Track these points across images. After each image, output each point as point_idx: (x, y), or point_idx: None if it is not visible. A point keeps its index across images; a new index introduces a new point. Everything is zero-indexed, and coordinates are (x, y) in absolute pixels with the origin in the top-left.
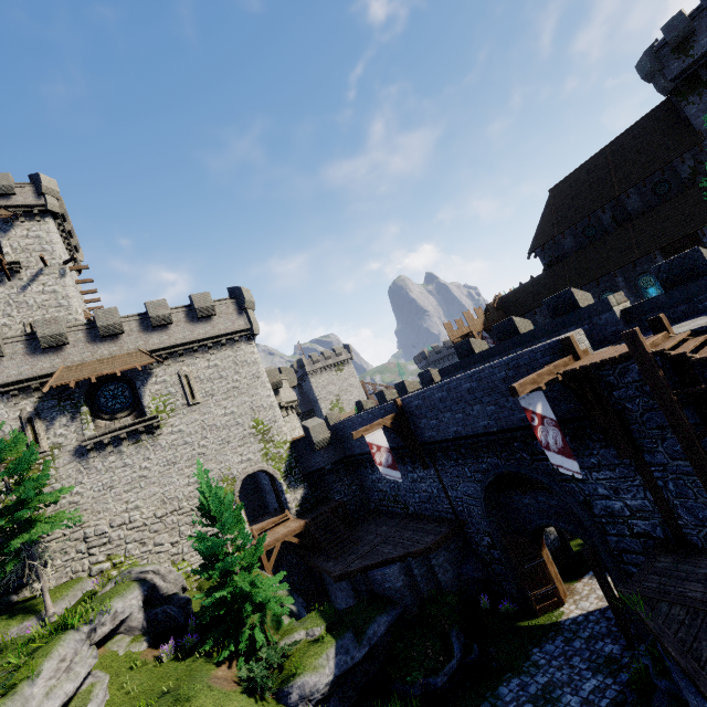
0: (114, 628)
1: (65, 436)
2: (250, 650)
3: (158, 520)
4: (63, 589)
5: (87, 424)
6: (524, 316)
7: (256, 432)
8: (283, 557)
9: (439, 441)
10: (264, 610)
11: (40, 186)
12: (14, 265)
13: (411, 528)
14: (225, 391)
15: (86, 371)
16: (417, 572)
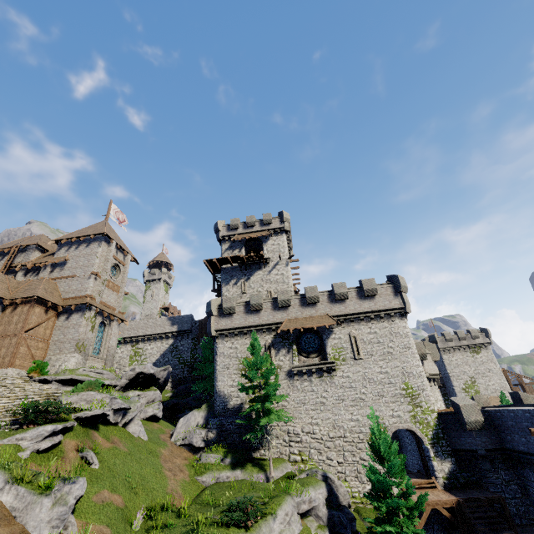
0: (308, 509)
1: (283, 362)
2: None
3: (330, 439)
4: (276, 462)
5: (295, 357)
6: None
7: (406, 394)
8: (429, 523)
9: None
10: None
11: (282, 217)
12: (267, 260)
13: None
14: (381, 354)
15: (298, 324)
16: None
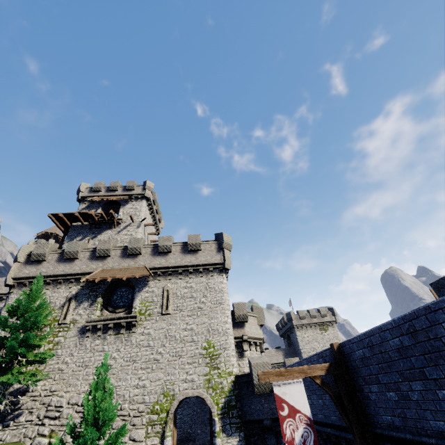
0: None
1: (81, 316)
2: None
3: None
4: None
5: (96, 311)
6: None
7: (206, 354)
8: None
9: (406, 440)
10: None
11: (145, 185)
12: (120, 220)
13: None
14: (191, 309)
15: (109, 274)
16: None
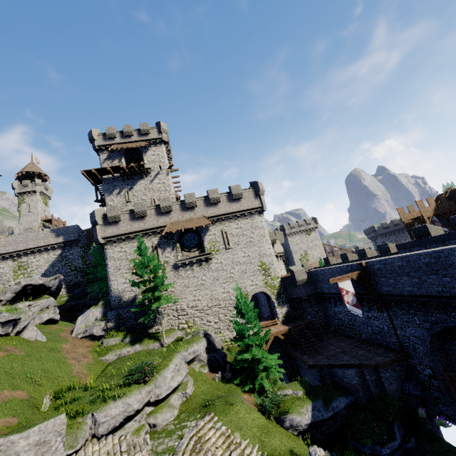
0: (193, 357)
1: (169, 258)
2: (260, 390)
3: (209, 309)
4: (168, 332)
5: (179, 253)
6: None
7: (261, 269)
8: (273, 345)
9: (394, 295)
10: (268, 371)
11: (160, 128)
12: (148, 169)
13: (364, 348)
14: (245, 243)
15: (180, 226)
16: (368, 378)
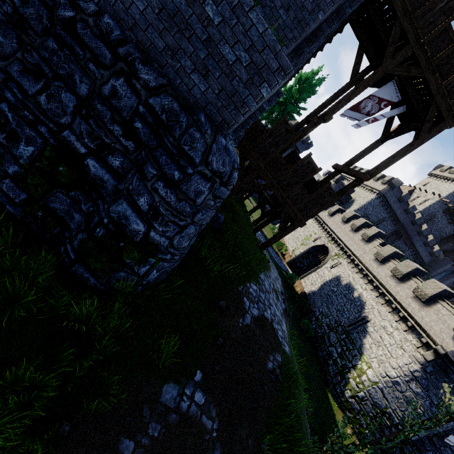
0: None
1: None
2: None
3: None
4: None
5: None
6: (332, 34)
7: None
8: None
9: None
10: None
11: None
12: None
13: None
14: None
15: None
16: None
